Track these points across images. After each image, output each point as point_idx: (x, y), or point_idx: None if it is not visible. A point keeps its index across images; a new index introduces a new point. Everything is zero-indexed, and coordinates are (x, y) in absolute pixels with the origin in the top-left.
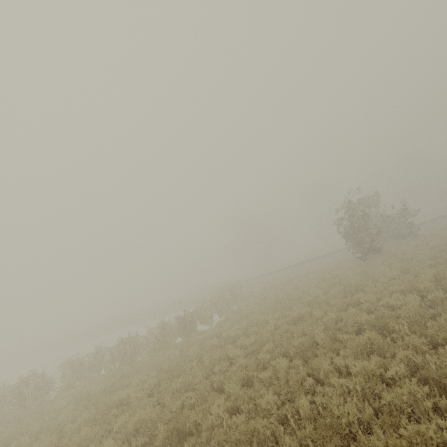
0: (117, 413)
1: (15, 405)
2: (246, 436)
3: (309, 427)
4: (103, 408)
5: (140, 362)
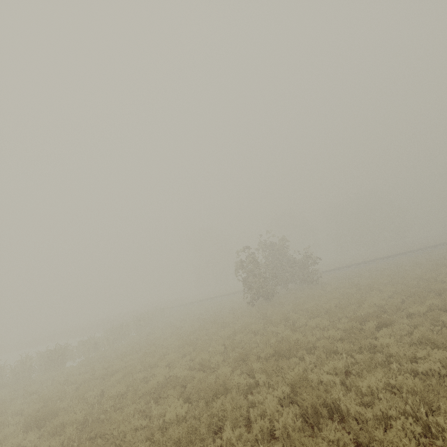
0: None
1: None
2: None
3: None
4: None
5: None
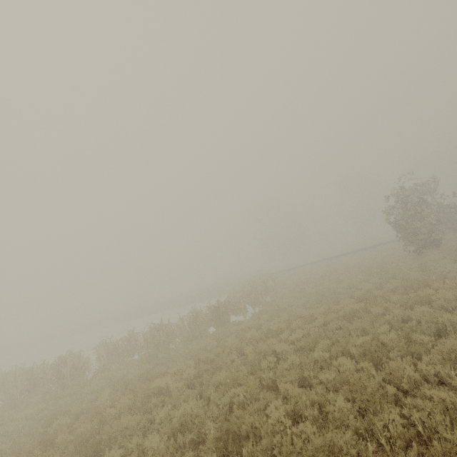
0: (157, 403)
1: (55, 383)
2: (325, 453)
3: (412, 451)
4: (142, 395)
5: (175, 350)
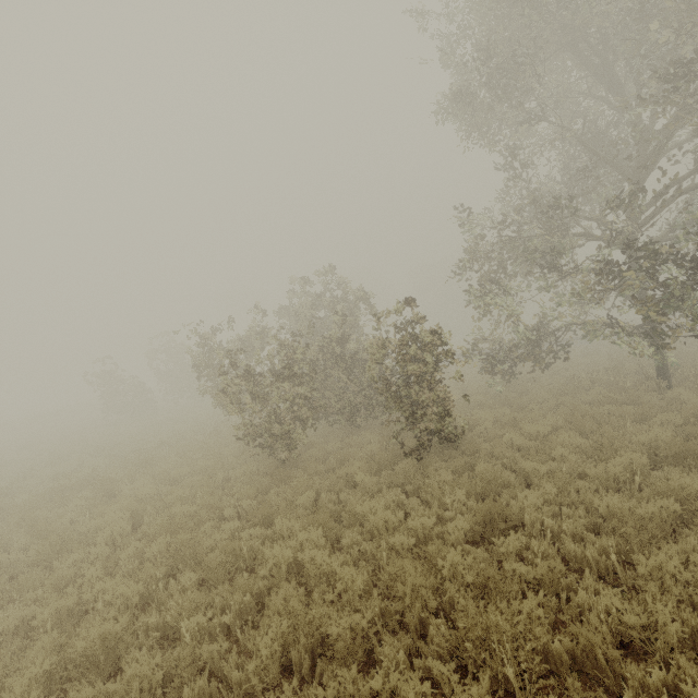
0: None
1: None
2: None
3: None
4: None
5: None
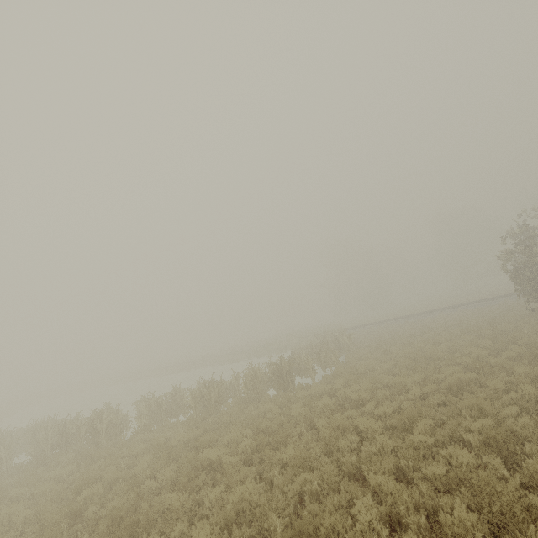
0: (207, 480)
1: (89, 440)
2: None
3: None
4: (188, 468)
5: (228, 414)
